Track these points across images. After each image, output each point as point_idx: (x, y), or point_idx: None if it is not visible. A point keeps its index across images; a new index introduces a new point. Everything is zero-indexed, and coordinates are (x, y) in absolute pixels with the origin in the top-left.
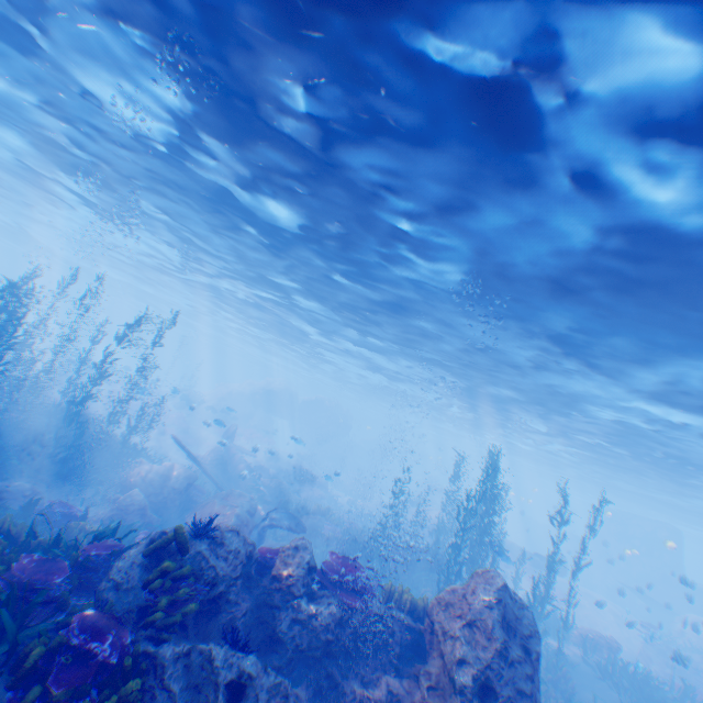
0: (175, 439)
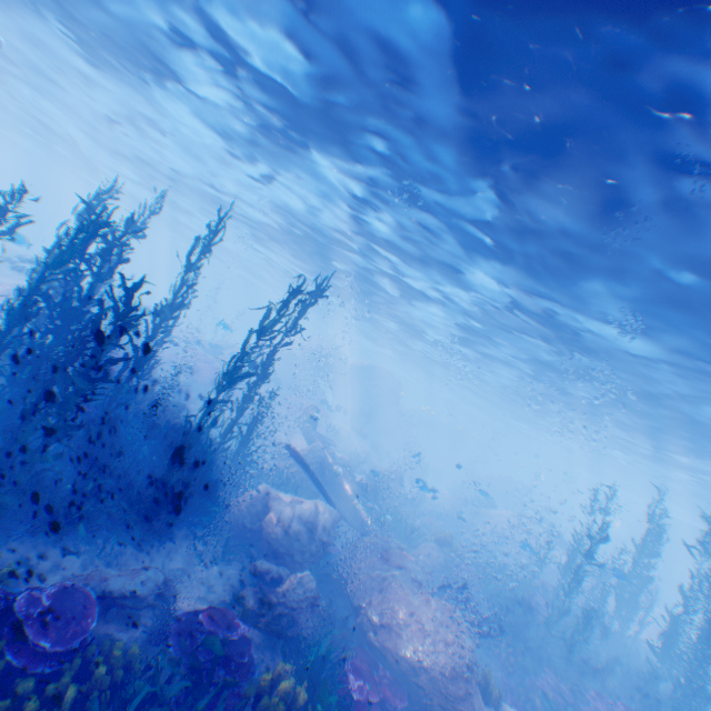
0: (292, 452)
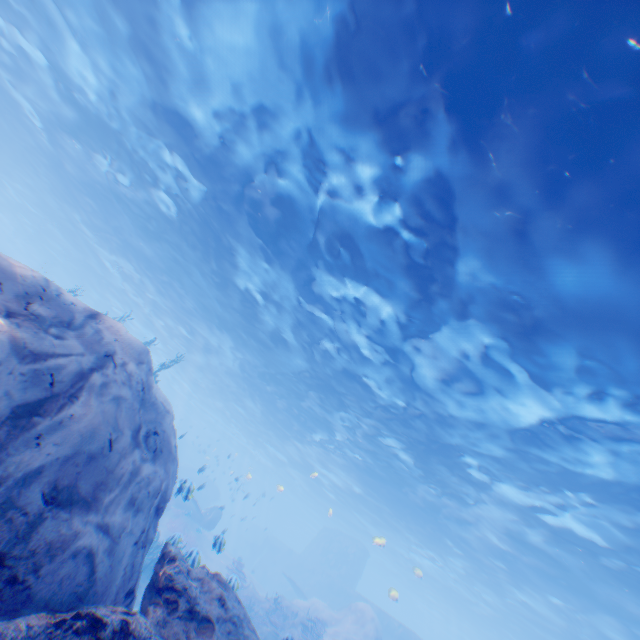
0: None
